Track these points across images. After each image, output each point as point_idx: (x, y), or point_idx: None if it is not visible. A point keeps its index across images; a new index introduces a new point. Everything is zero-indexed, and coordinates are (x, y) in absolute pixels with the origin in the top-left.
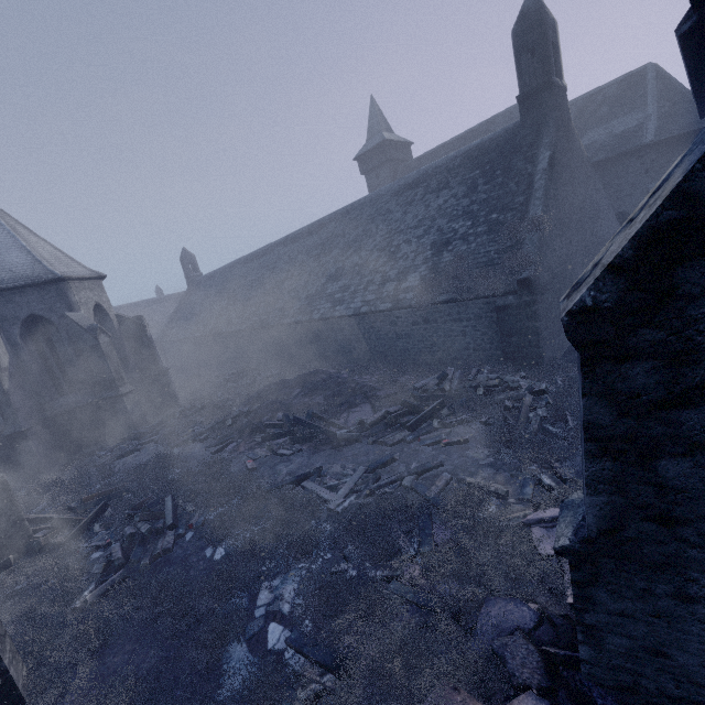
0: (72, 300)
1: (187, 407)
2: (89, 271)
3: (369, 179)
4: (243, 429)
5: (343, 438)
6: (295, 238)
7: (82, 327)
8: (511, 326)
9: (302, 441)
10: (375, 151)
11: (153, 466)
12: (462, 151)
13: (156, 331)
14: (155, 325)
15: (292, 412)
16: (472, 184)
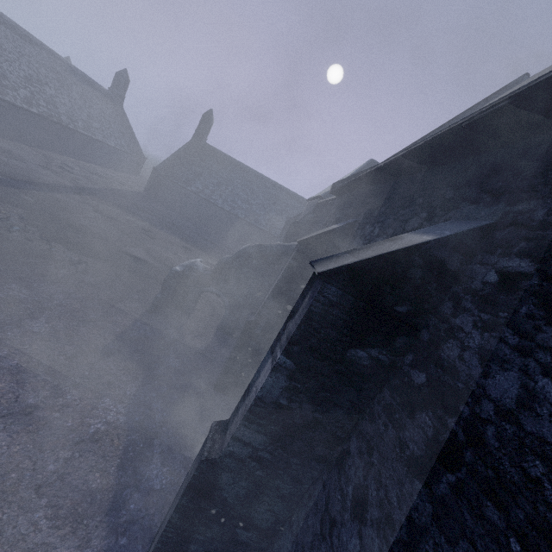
0: None
1: None
2: None
3: None
4: None
5: None
6: None
7: None
8: None
9: None
10: None
11: None
12: None
13: (98, 127)
14: (96, 118)
15: None
16: None
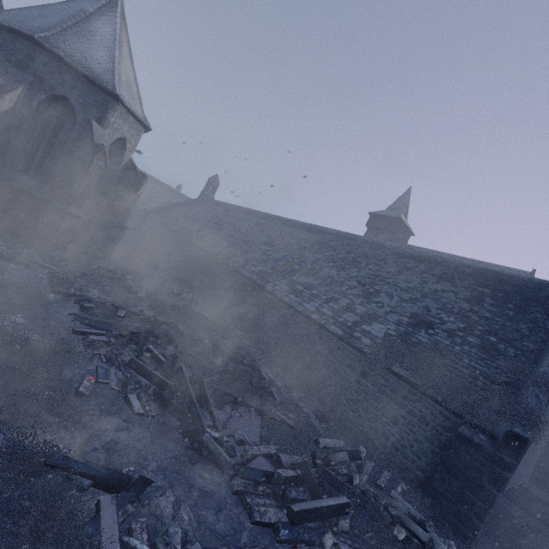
0: (108, 117)
1: (111, 268)
2: (143, 115)
3: (369, 232)
4: (127, 331)
5: (207, 446)
6: (295, 225)
7: (93, 139)
8: (462, 466)
9: (164, 404)
10: (387, 219)
11: (6, 293)
12: (477, 266)
13: (154, 206)
14: (156, 202)
15: (183, 354)
16: (478, 296)
